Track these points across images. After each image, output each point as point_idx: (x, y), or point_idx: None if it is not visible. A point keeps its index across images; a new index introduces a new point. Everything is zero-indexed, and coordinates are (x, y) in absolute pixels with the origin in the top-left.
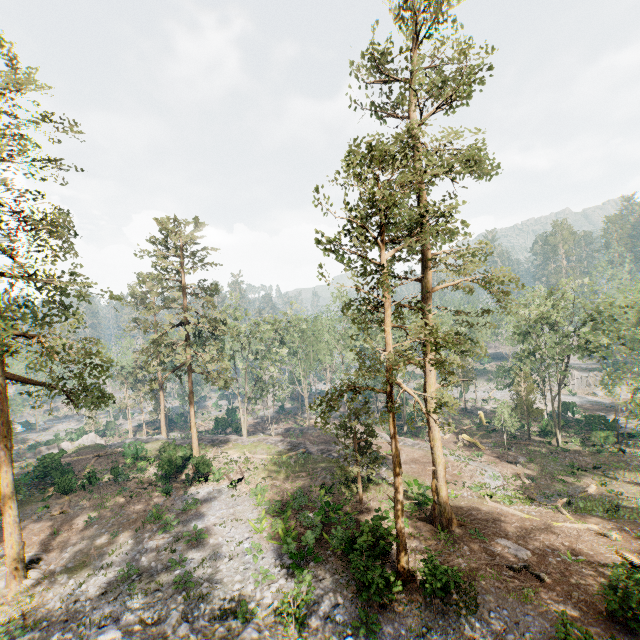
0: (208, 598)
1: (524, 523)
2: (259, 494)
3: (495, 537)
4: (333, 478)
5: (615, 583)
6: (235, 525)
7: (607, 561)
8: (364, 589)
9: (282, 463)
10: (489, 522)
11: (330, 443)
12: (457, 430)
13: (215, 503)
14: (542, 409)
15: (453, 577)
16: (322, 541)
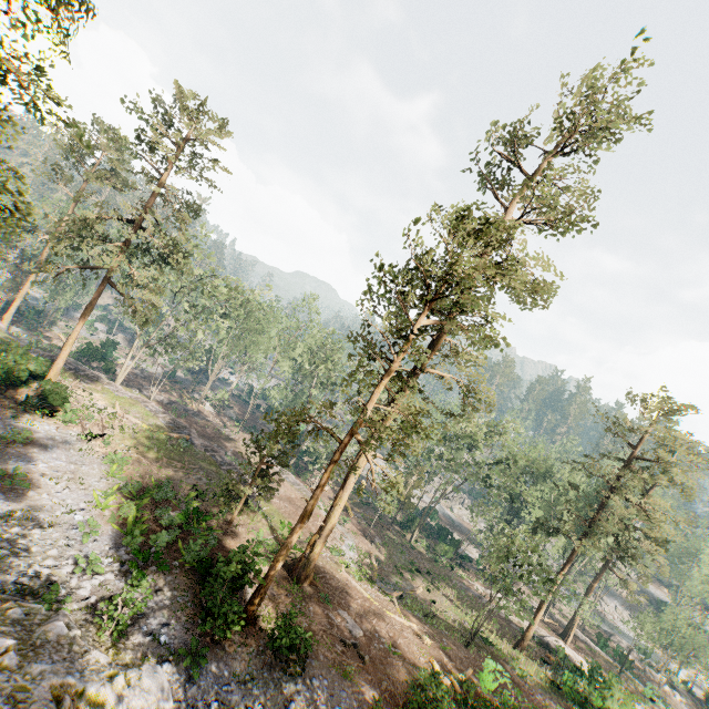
0: (3, 563)
1: (365, 603)
2: (118, 464)
3: (339, 607)
4: (209, 483)
5: (426, 686)
6: (71, 487)
7: (416, 661)
8: (210, 620)
9: (157, 440)
10: (338, 591)
11: (213, 441)
12: (337, 487)
13: (53, 448)
14: (416, 505)
15: (304, 639)
16: (173, 548)
